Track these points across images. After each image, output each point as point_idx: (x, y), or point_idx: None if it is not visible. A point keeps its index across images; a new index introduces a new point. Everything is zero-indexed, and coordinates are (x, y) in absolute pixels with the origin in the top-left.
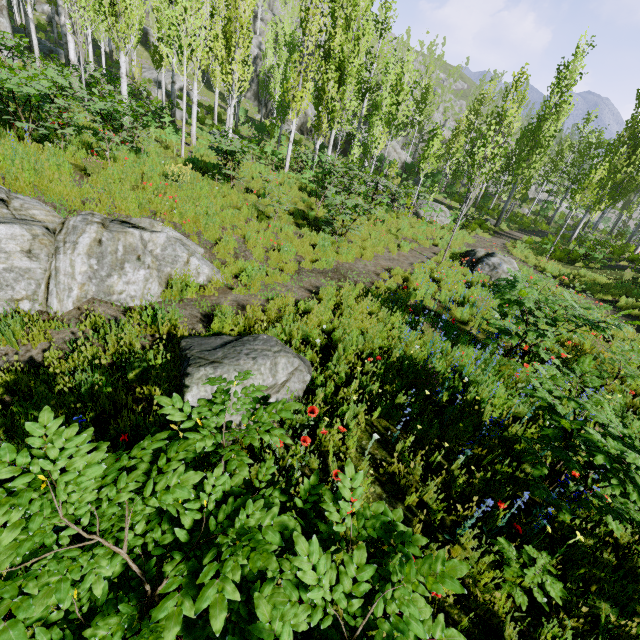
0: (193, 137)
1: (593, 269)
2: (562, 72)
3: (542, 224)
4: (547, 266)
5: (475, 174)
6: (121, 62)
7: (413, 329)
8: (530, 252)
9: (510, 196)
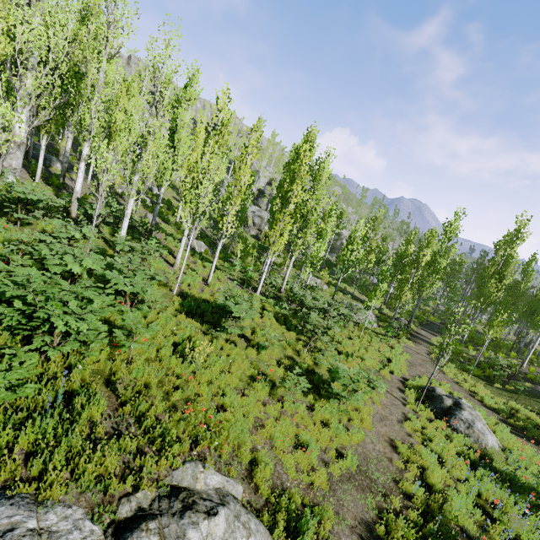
0: (178, 261)
1: (517, 398)
2: (448, 227)
3: (430, 316)
4: (484, 396)
5: (448, 343)
6: (129, 205)
7: None
8: (454, 368)
9: (417, 305)
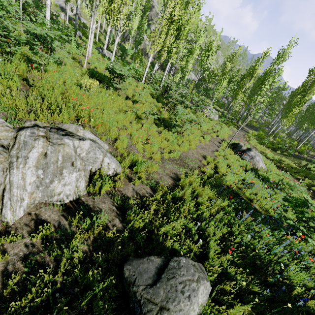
0: (89, 53)
1: (286, 157)
2: (281, 53)
3: (254, 122)
4: (268, 153)
5: (252, 109)
6: None
7: (234, 211)
8: (256, 142)
9: (246, 109)
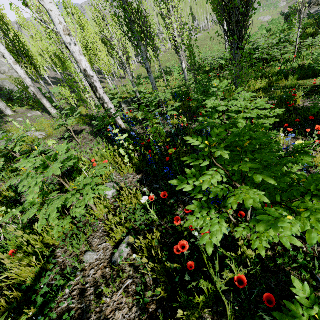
0: None
1: None
2: None
3: None
4: None
5: None
6: None
7: None
8: None
9: None
